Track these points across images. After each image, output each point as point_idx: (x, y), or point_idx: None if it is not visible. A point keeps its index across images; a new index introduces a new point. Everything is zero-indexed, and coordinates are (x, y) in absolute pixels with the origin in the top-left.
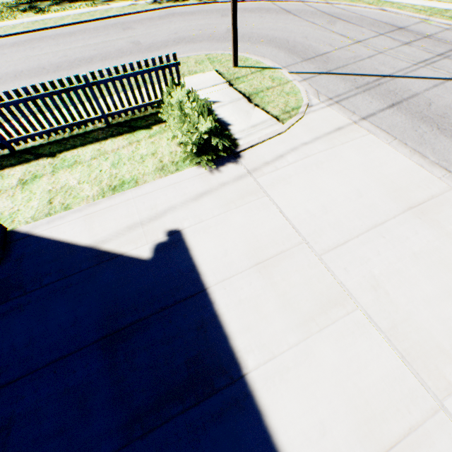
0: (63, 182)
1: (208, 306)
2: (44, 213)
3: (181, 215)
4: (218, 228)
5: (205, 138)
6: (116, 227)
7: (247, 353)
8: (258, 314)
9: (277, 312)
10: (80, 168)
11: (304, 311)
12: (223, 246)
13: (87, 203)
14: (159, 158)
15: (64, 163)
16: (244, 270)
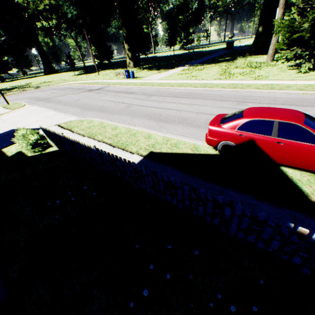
0: None
1: None
2: None
3: None
4: None
5: None
6: None
7: None
8: None
9: None
10: None
11: None
12: None
13: None
14: None
15: None
16: None
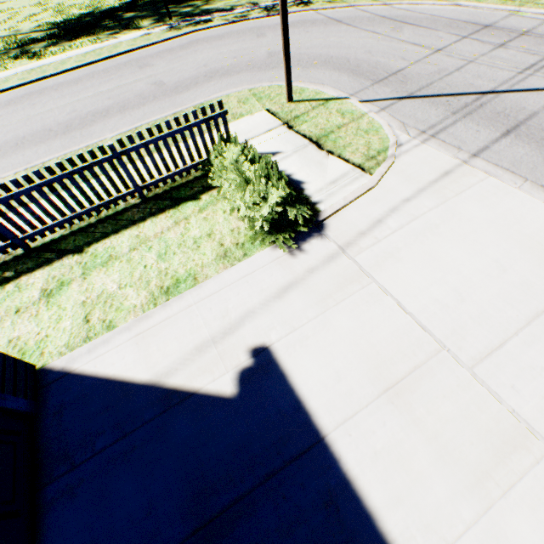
0: (98, 288)
1: (332, 465)
2: (81, 337)
3: (264, 323)
4: (319, 338)
5: (279, 211)
6: (181, 349)
7: (407, 542)
8: (406, 474)
9: (433, 468)
10: (117, 265)
11: (471, 463)
12: (332, 365)
13: (135, 316)
14: (218, 240)
15: (96, 260)
16: (370, 401)
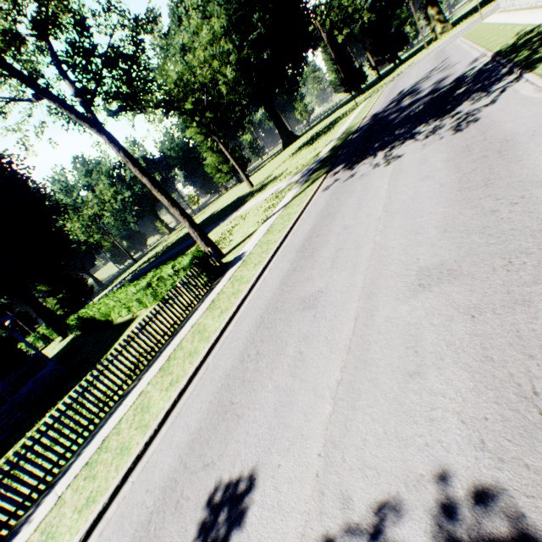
0: None
1: None
2: None
3: None
4: None
5: None
6: None
7: None
8: None
9: None
10: None
11: None
12: None
13: None
14: None
15: None
16: None
